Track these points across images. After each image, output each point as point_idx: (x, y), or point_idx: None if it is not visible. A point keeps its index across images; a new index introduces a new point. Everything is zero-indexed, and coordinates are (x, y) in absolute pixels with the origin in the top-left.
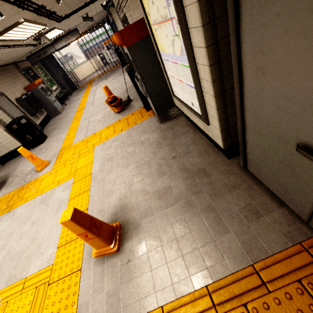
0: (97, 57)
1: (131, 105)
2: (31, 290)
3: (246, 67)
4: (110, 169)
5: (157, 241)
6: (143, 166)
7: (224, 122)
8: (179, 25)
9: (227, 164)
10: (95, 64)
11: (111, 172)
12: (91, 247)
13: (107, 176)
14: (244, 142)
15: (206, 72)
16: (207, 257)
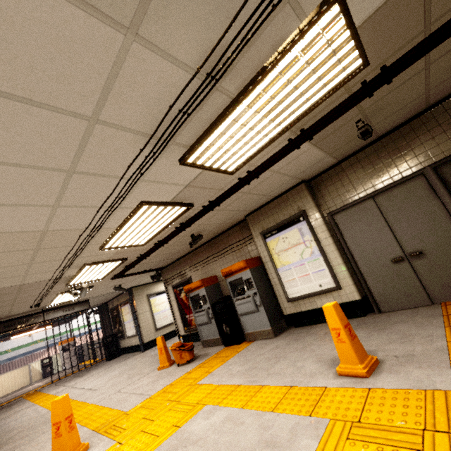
0: (34, 365)
1: (201, 354)
2: (343, 447)
3: (351, 248)
4: (266, 368)
5: (393, 343)
6: (304, 348)
7: (352, 278)
8: (314, 240)
9: (368, 317)
10: (25, 376)
11: (272, 368)
12: (351, 381)
13: (272, 371)
14: (368, 288)
15: (335, 253)
16: (426, 326)
